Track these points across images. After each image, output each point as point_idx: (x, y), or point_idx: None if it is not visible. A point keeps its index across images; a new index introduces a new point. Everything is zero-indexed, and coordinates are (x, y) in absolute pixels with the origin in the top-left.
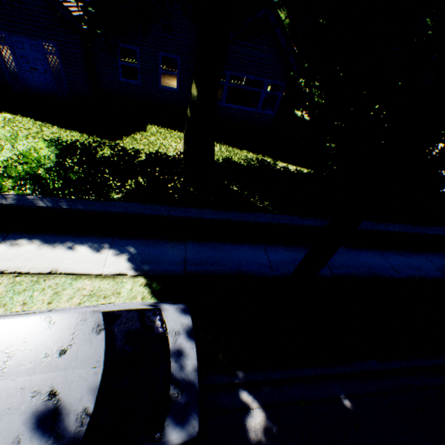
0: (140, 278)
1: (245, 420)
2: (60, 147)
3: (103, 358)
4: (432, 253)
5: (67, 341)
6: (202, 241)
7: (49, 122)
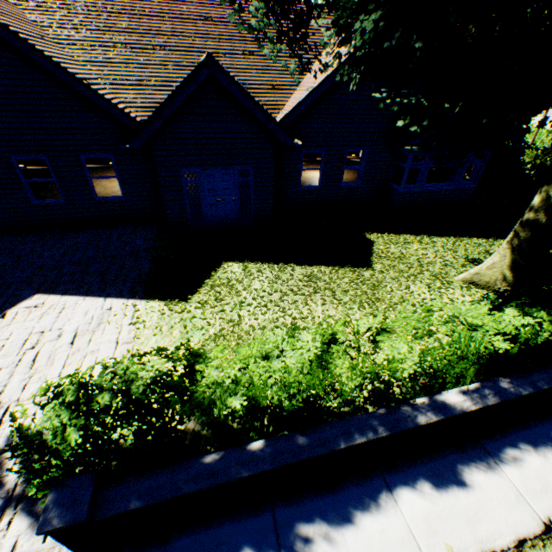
0: None
1: None
2: (547, 310)
3: None
4: None
5: None
6: None
7: (280, 260)
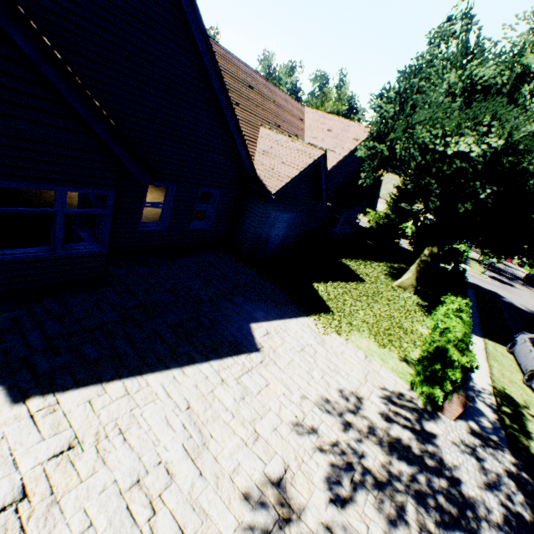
0: (484, 339)
1: None
2: (467, 297)
3: None
4: None
5: None
6: None
7: (332, 280)
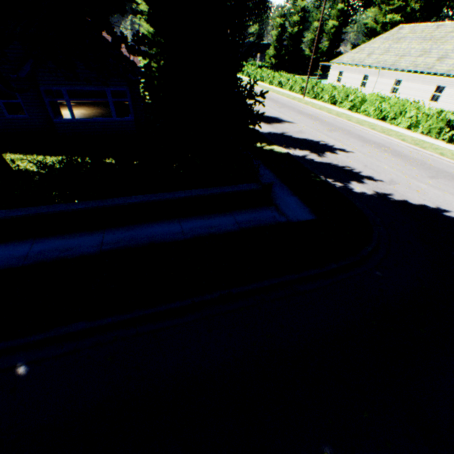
0: None
1: None
2: None
3: None
4: (243, 210)
5: None
6: None
7: None
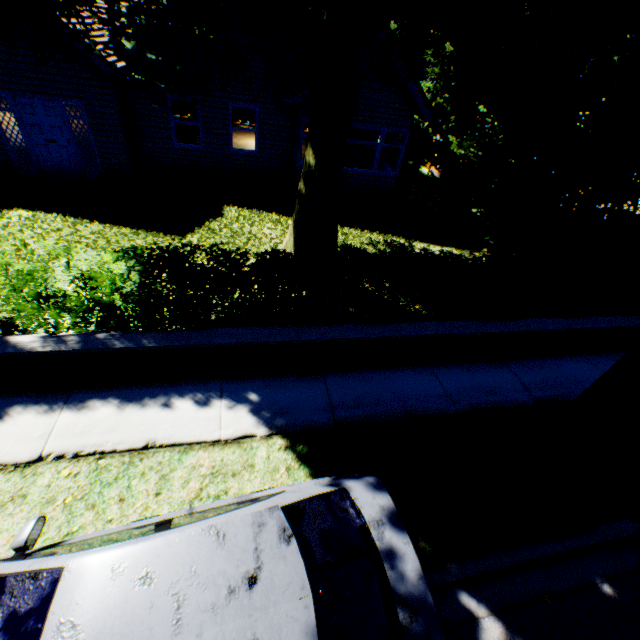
0: (276, 438)
1: (478, 636)
2: (142, 260)
3: (307, 581)
4: None
5: (251, 563)
6: (346, 372)
7: (85, 216)
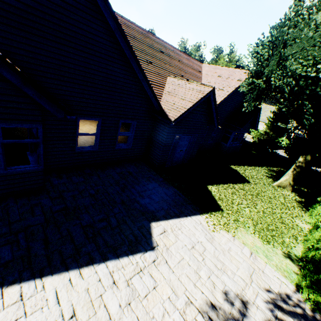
0: None
1: None
2: None
3: None
4: None
5: None
6: None
7: (223, 182)
